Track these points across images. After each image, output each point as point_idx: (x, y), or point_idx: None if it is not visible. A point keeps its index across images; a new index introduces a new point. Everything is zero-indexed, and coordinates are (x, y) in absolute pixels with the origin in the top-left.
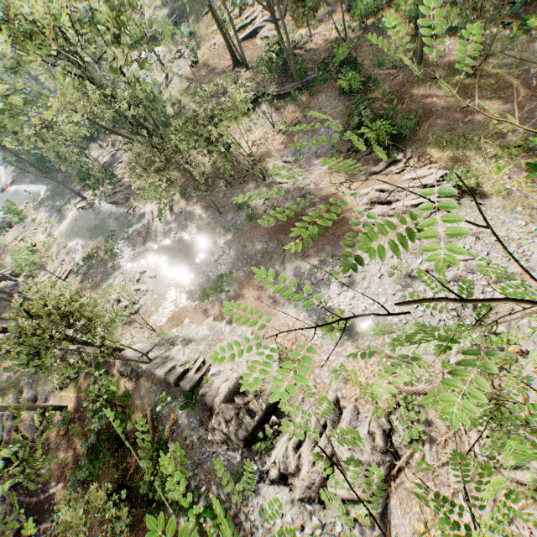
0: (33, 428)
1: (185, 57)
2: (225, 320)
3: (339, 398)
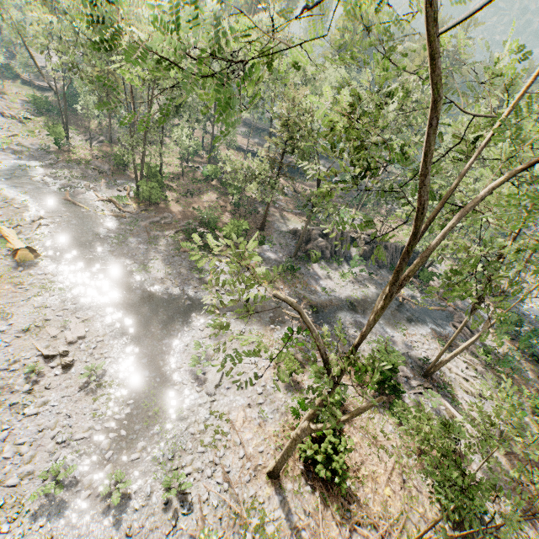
0: None
1: None
2: None
3: None
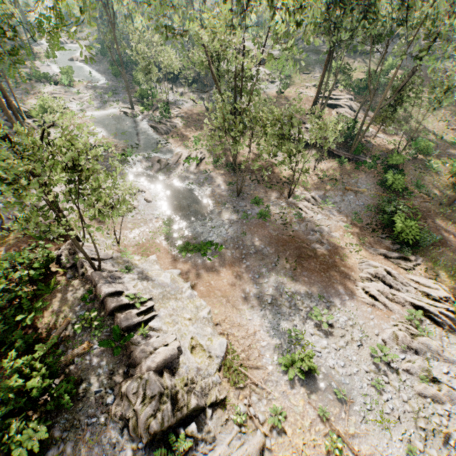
0: None
1: (275, 85)
2: (189, 282)
3: (264, 447)
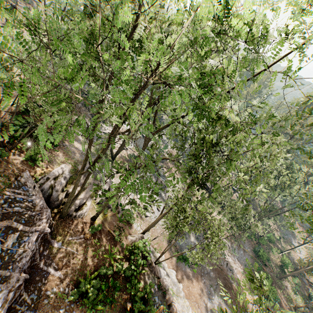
0: (75, 207)
1: None
2: (180, 283)
3: None
